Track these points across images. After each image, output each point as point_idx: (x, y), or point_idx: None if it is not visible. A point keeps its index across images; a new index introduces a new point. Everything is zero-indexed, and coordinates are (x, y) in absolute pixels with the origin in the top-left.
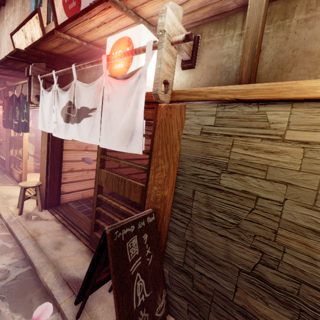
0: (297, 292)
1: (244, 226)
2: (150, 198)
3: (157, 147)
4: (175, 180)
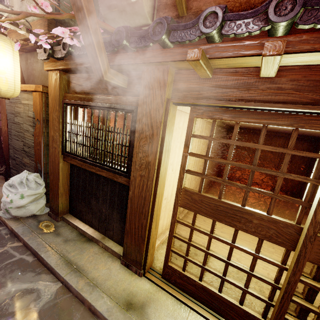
0: (29, 151)
1: (20, 134)
2: (3, 132)
3: (1, 109)
4: (7, 122)
